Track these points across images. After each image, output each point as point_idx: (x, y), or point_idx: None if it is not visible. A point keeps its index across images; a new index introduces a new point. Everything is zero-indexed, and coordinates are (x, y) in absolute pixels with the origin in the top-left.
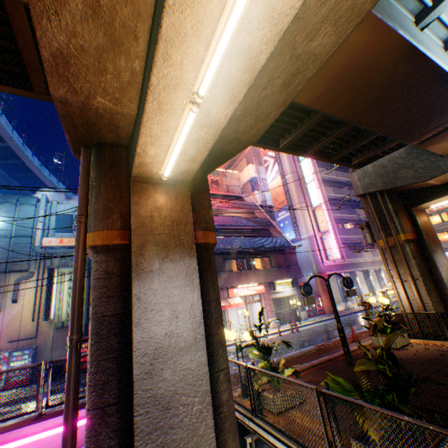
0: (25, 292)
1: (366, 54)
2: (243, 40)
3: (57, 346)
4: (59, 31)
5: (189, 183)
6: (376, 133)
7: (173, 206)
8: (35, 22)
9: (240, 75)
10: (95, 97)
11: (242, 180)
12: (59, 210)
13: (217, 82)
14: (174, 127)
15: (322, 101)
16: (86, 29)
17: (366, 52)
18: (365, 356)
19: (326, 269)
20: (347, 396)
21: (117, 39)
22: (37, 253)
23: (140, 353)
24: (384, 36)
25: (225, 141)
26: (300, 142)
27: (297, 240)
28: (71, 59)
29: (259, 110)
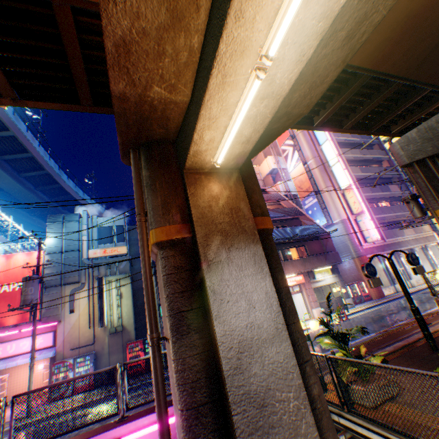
0: (79, 302)
1: None
2: None
3: (113, 351)
4: (123, 14)
5: (239, 169)
6: (429, 89)
7: (227, 193)
8: (101, 9)
9: (314, 24)
10: (151, 87)
11: (262, 174)
12: (99, 223)
13: (287, 39)
14: (234, 103)
15: (375, 58)
16: (149, 7)
17: None
18: None
19: (366, 252)
20: None
21: (178, 13)
22: (85, 264)
23: (225, 348)
24: None
25: (274, 119)
26: (335, 116)
27: (329, 225)
28: (132, 47)
29: (315, 74)
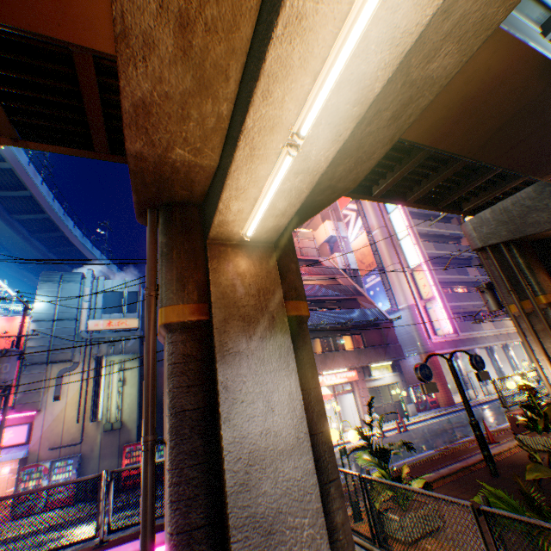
0: (69, 387)
1: (488, 75)
2: (356, 67)
3: (106, 454)
4: (145, 78)
5: (273, 243)
6: (498, 169)
7: (257, 271)
8: (120, 71)
9: (348, 108)
10: (174, 149)
11: (318, 241)
12: (106, 286)
13: (320, 119)
14: (265, 175)
15: (432, 135)
16: (173, 73)
17: (488, 71)
18: (531, 460)
19: (435, 347)
20: (523, 516)
21: (205, 81)
22: (82, 338)
23: (232, 458)
24: (511, 50)
25: (316, 190)
26: (397, 188)
27: (394, 311)
28: (152, 108)
29: (360, 150)
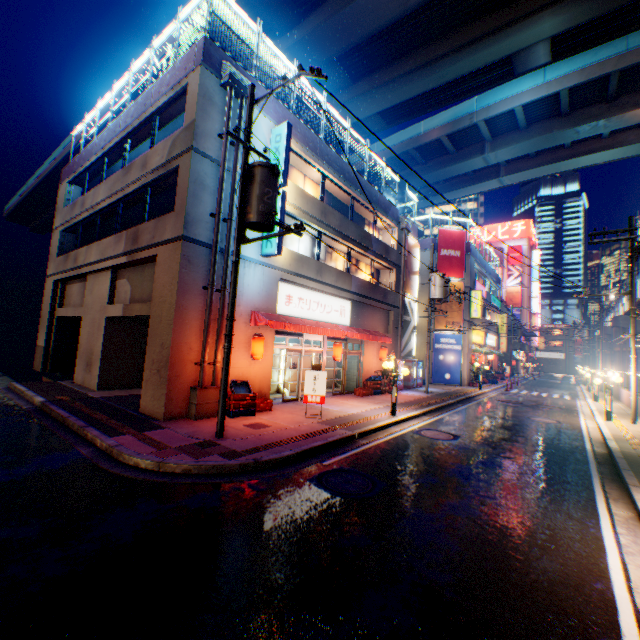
0: None
1: None
2: None
3: None
4: None
5: None
6: None
7: None
8: None
9: None
10: None
11: None
12: None
13: None
14: None
15: None
16: None
17: None
18: None
19: None
20: None
21: None
22: None
23: None
24: None
25: None
26: None
27: None
28: None
29: None
